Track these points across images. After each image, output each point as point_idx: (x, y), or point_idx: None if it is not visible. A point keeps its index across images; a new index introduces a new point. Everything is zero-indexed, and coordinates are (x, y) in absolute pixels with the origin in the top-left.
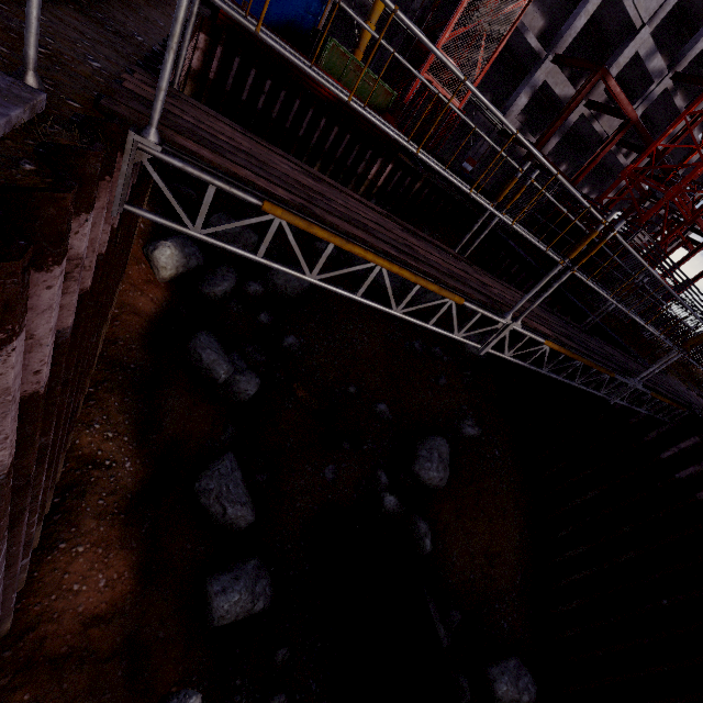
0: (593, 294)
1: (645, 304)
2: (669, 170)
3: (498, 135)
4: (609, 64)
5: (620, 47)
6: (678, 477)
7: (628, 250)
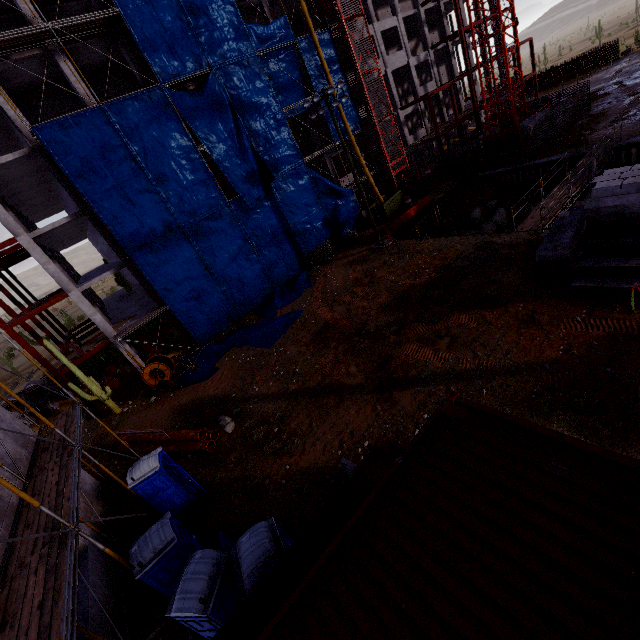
0: (533, 146)
1: (554, 129)
2: (476, 69)
3: (412, 149)
4: (411, 82)
5: (408, 74)
6: (633, 162)
7: (526, 126)
